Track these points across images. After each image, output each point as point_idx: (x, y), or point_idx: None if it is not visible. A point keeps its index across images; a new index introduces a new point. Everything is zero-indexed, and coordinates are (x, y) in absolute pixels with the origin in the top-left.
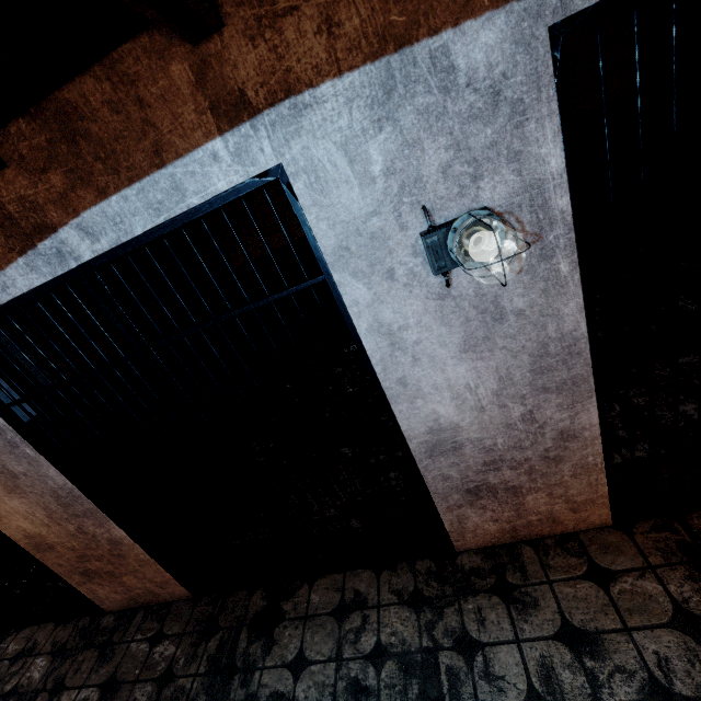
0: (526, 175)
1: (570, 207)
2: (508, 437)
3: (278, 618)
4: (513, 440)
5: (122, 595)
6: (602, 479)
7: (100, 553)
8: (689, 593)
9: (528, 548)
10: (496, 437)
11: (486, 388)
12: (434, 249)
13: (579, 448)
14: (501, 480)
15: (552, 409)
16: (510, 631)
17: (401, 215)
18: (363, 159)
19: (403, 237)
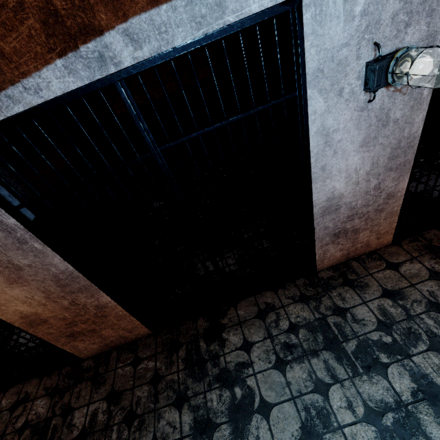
0: (431, 27)
1: None
2: (364, 200)
3: (221, 328)
4: (365, 201)
5: (98, 344)
6: (396, 219)
7: (86, 318)
8: (433, 264)
9: (354, 262)
10: (358, 200)
11: (364, 170)
12: (379, 72)
13: (393, 203)
14: (352, 226)
15: (389, 181)
16: (359, 299)
17: (360, 48)
18: (352, 0)
19: (356, 64)
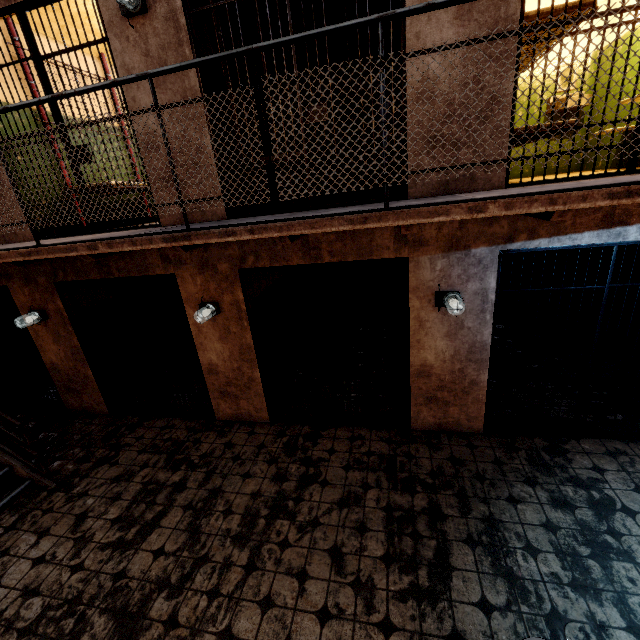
0: None
1: None
2: None
3: (564, 450)
4: None
5: (435, 419)
6: None
7: (455, 387)
8: None
9: None
10: None
11: None
12: None
13: None
14: None
15: None
16: None
17: None
18: None
19: None
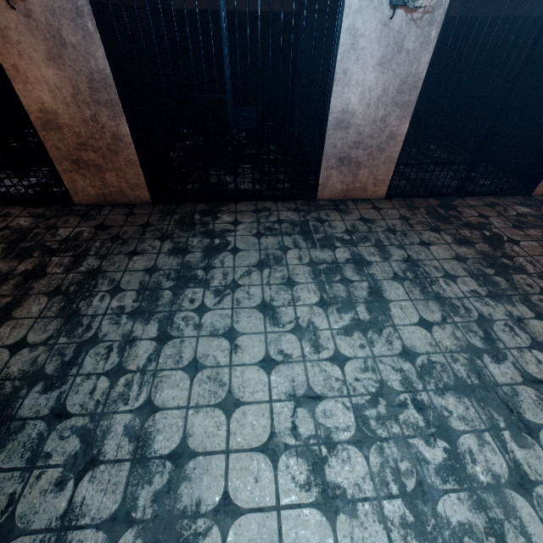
0: None
1: (449, 0)
2: (371, 129)
3: (218, 211)
4: (371, 131)
5: (97, 190)
6: (393, 168)
7: (99, 145)
8: (406, 213)
9: (349, 201)
10: (366, 127)
11: (376, 93)
12: None
13: (393, 146)
14: (356, 156)
15: (394, 117)
16: (340, 218)
17: None
18: None
19: None
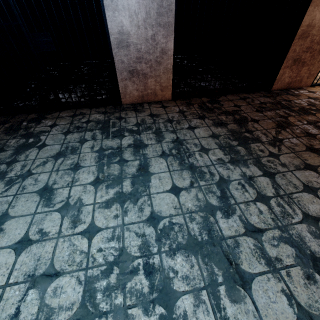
0: None
1: None
2: (146, 46)
3: (44, 118)
4: (147, 48)
5: None
6: (171, 77)
7: None
8: (184, 108)
9: (146, 103)
10: (142, 45)
11: (141, 16)
12: None
13: (166, 59)
14: (141, 68)
15: (161, 36)
16: (135, 115)
17: None
18: None
19: None
